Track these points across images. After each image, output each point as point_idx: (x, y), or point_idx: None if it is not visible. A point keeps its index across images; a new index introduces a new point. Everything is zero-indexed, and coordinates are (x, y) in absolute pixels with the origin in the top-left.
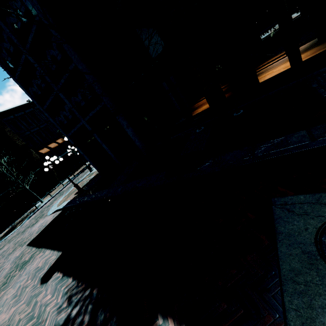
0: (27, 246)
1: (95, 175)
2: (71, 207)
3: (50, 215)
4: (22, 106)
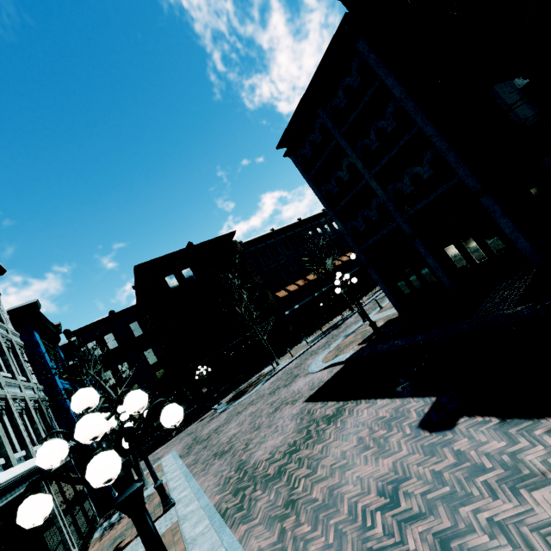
0: (306, 402)
1: (387, 321)
2: (368, 357)
3: (318, 372)
4: (264, 236)
